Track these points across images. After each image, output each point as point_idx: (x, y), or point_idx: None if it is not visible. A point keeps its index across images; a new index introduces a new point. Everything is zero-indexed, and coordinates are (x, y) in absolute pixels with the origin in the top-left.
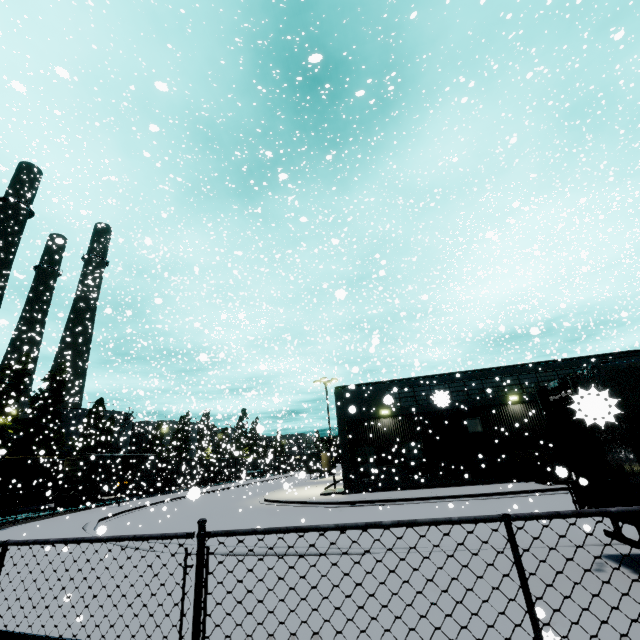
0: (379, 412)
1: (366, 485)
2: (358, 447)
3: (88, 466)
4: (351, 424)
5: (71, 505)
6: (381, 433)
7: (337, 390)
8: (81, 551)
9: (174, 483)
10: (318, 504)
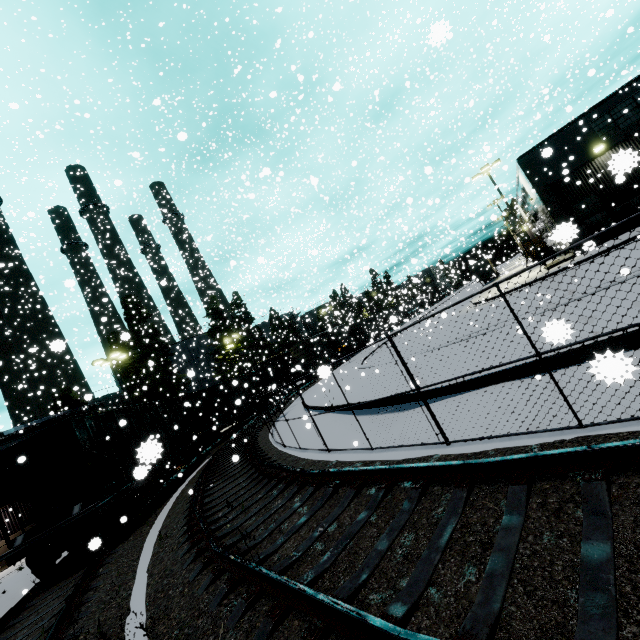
0: (590, 154)
1: (601, 236)
2: (574, 205)
3: (309, 348)
4: (555, 186)
5: (311, 378)
6: (602, 175)
7: (521, 161)
8: (418, 360)
9: (365, 339)
10: (562, 271)
